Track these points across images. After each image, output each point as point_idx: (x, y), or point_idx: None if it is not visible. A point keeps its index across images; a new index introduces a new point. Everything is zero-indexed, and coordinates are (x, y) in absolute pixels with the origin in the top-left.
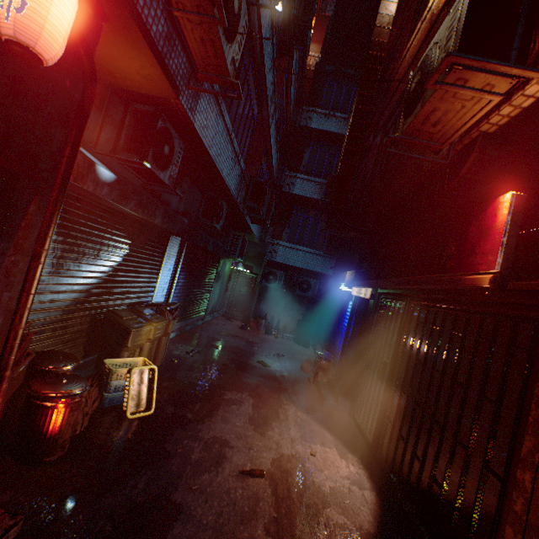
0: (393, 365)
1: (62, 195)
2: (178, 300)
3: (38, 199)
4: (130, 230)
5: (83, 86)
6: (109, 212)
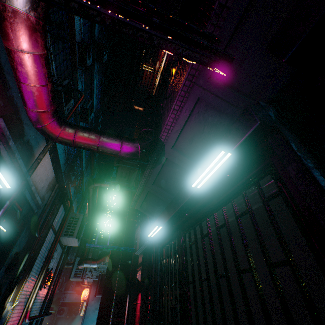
0: None
1: None
2: None
3: None
4: None
5: None
6: None
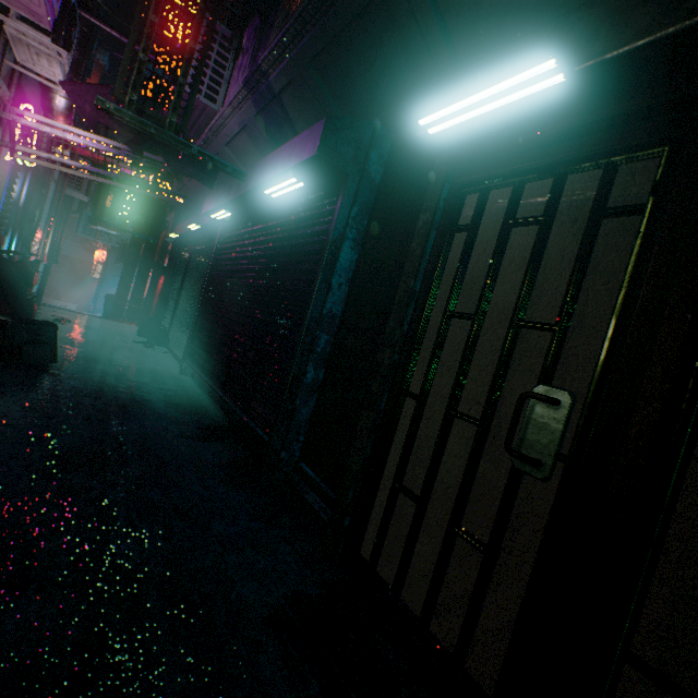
0: None
1: None
2: None
3: None
4: None
5: None
6: None
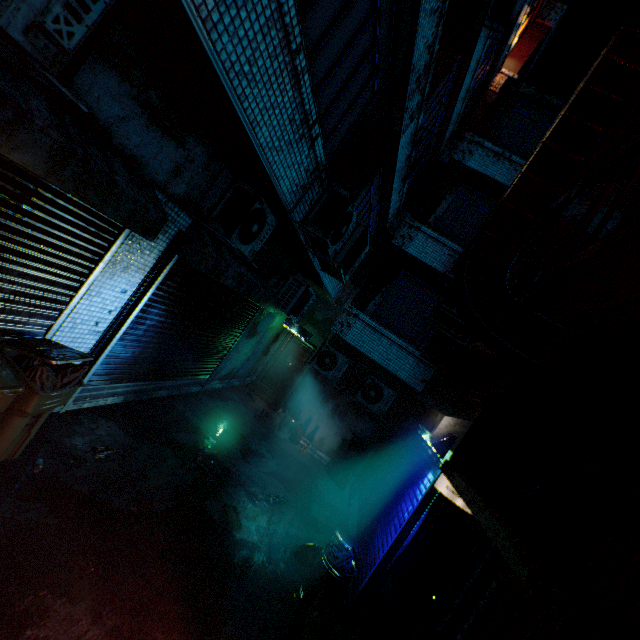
0: None
1: None
2: (139, 347)
3: None
4: None
5: None
6: None
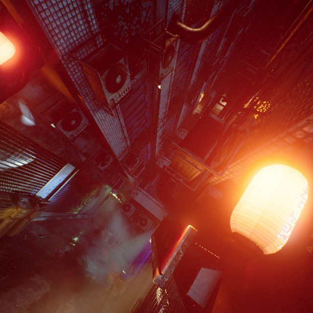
0: (141, 306)
1: None
2: (58, 198)
3: None
4: (39, 151)
5: (17, 83)
6: (28, 138)
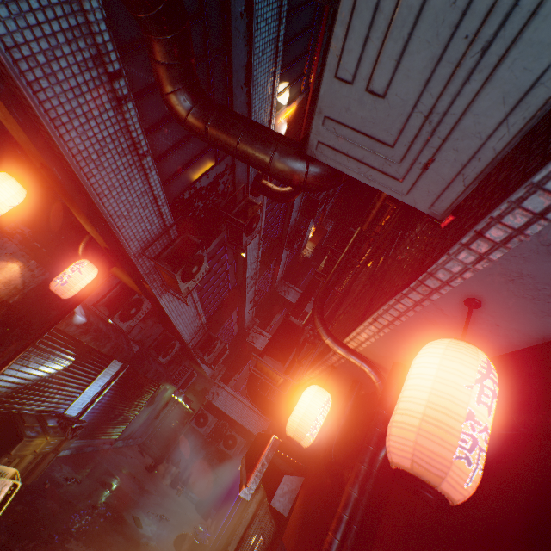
0: None
1: (35, 343)
2: (93, 416)
3: (19, 343)
4: (80, 350)
5: (86, 290)
6: (70, 336)
